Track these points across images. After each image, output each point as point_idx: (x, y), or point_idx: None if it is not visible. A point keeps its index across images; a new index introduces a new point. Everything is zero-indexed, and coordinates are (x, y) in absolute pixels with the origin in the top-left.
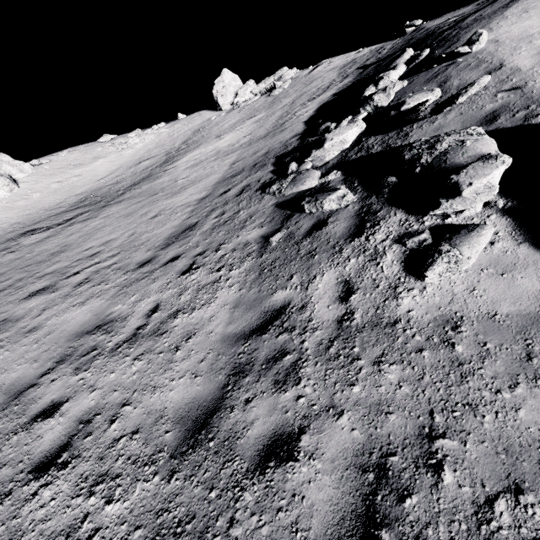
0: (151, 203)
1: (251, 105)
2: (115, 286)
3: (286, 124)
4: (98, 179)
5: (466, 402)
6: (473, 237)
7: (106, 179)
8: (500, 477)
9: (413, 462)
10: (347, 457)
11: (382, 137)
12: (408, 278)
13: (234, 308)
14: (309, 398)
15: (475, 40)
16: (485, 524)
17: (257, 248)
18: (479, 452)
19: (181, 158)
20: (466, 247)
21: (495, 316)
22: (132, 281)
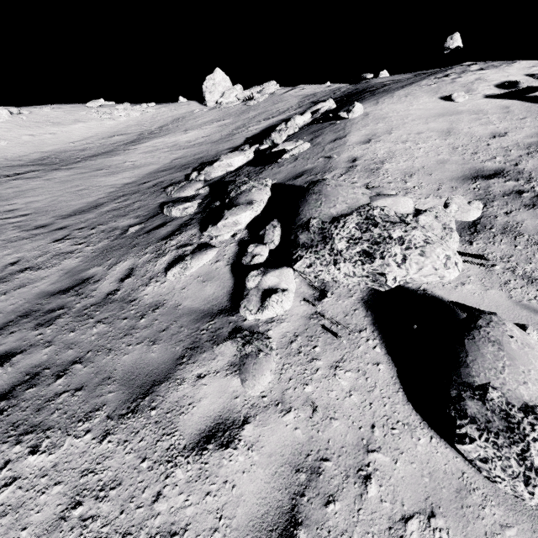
0: (89, 177)
1: (228, 109)
2: (4, 240)
3: (236, 135)
4: (69, 141)
5: (110, 348)
6: (202, 254)
7: (76, 143)
8: (80, 383)
9: (53, 373)
10: (27, 367)
11: (252, 169)
12: (163, 274)
13: (65, 274)
14: (44, 335)
15: (351, 109)
16: (49, 401)
17: (118, 234)
18: (86, 372)
19: (147, 141)
20: (195, 260)
21: (179, 306)
22: (19, 239)
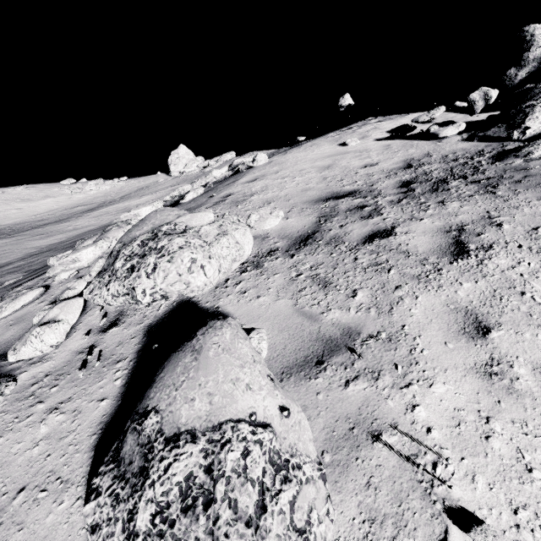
0: (23, 242)
1: (187, 176)
2: None
3: None
4: (33, 214)
5: None
6: (23, 295)
7: (38, 216)
8: None
9: None
10: None
11: None
12: None
13: None
14: None
15: (254, 159)
16: None
17: None
18: None
19: (103, 208)
20: (13, 302)
21: None
22: None
